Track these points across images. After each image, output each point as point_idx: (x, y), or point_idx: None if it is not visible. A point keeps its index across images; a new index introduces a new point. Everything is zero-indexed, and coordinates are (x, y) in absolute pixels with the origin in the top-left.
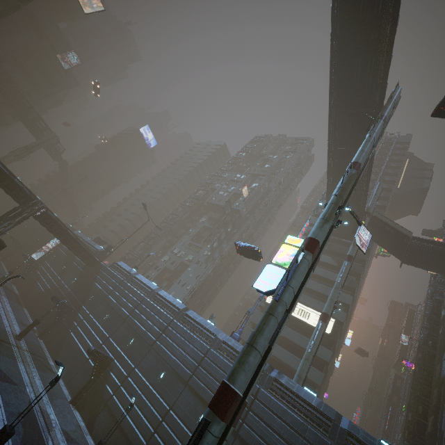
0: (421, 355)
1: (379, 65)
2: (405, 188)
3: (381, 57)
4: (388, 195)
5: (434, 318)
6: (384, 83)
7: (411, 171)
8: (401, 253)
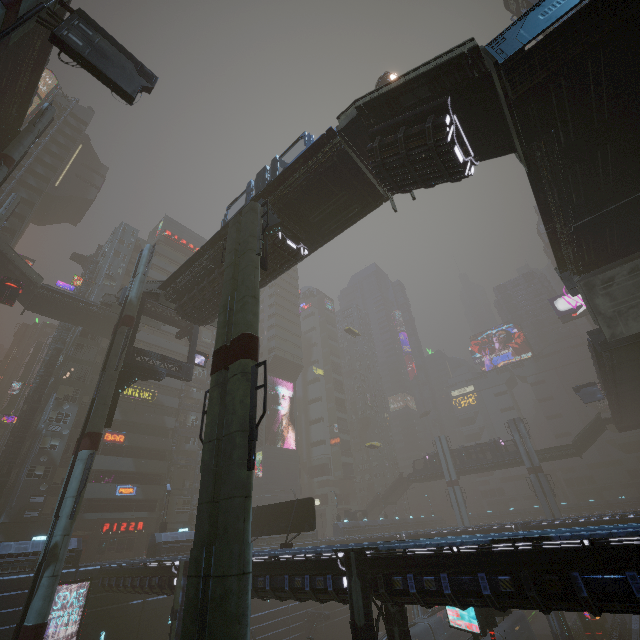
0: (27, 407)
1: (20, 75)
2: (66, 191)
3: (24, 68)
4: (35, 200)
5: (49, 369)
6: (27, 98)
7: (80, 167)
8: (26, 299)
